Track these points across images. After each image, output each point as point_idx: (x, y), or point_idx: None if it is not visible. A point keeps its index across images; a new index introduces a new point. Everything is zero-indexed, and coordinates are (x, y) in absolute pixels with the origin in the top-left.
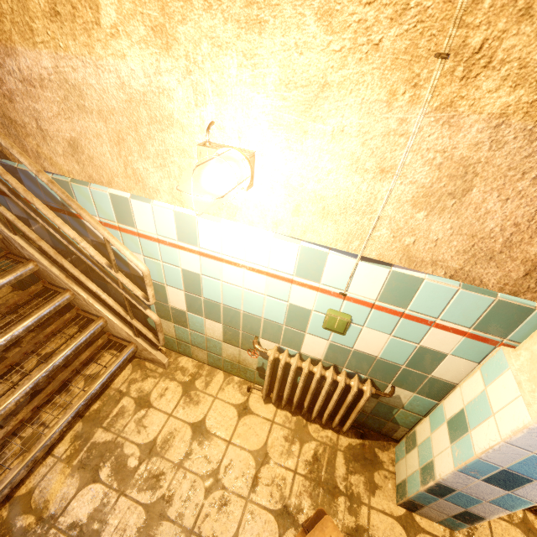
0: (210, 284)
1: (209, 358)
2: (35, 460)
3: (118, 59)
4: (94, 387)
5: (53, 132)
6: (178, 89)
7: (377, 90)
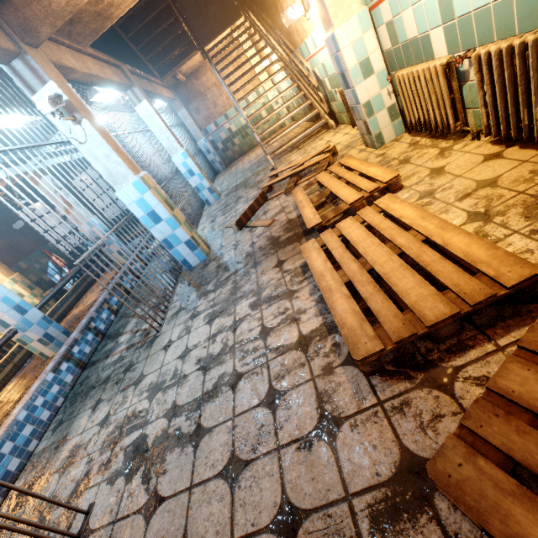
0: (326, 66)
1: (346, 119)
2: (289, 146)
3: None
4: (307, 131)
5: (294, 29)
6: None
7: None
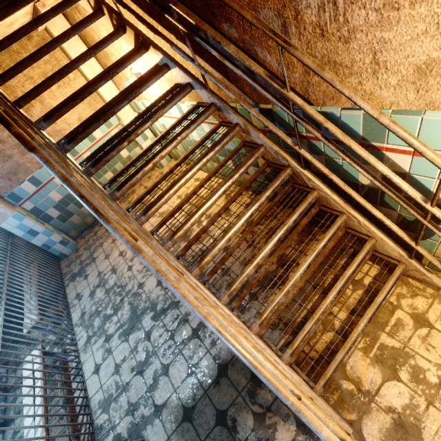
0: None
1: None
2: (350, 349)
3: None
4: (379, 300)
5: (394, 62)
6: None
7: None
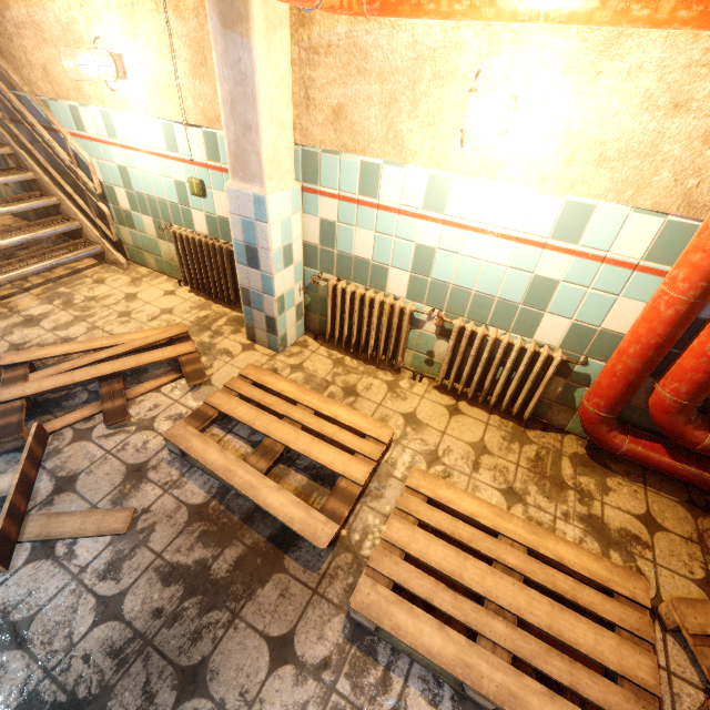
0: (134, 175)
1: (157, 263)
2: (13, 279)
3: (53, 3)
4: (62, 257)
5: (35, 62)
6: (81, 18)
7: (151, 3)
